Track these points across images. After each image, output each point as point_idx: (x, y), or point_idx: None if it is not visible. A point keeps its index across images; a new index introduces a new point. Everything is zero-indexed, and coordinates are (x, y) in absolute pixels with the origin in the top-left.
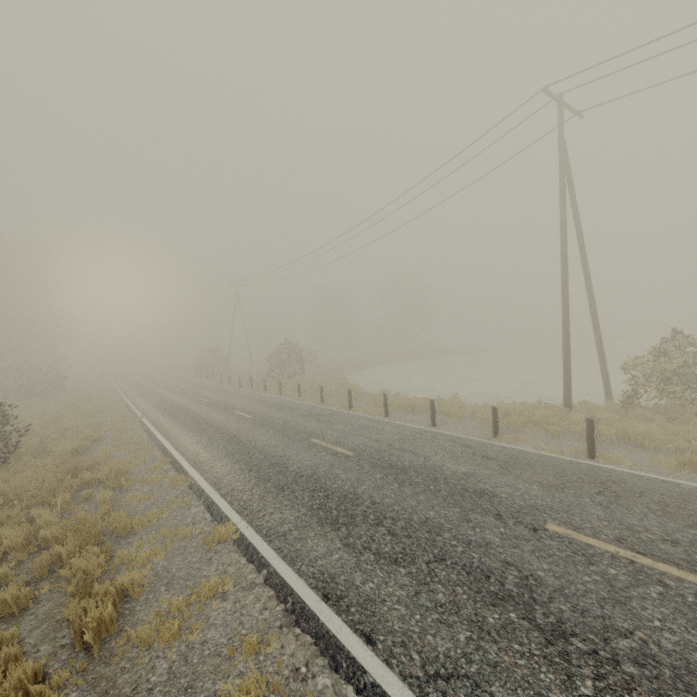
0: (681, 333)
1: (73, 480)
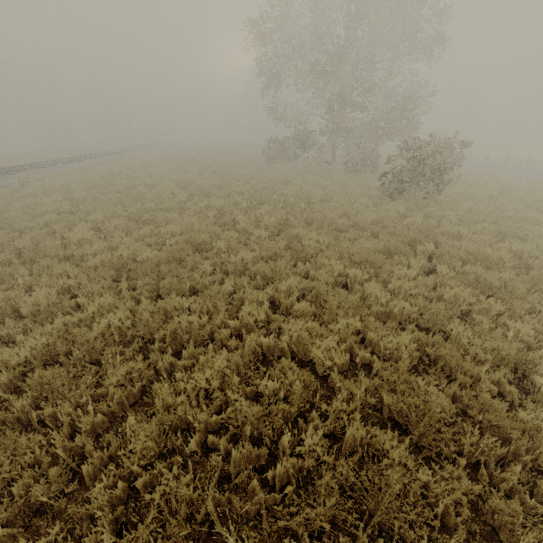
0: None
1: None
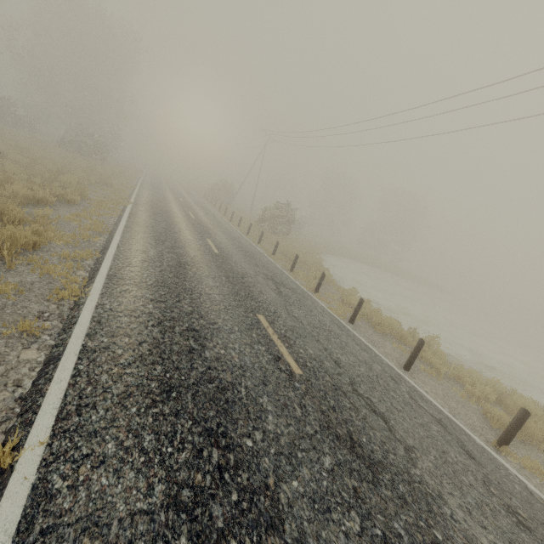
0: None
1: None
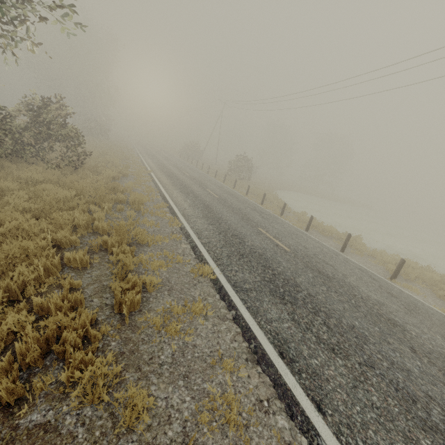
0: None
1: (113, 196)
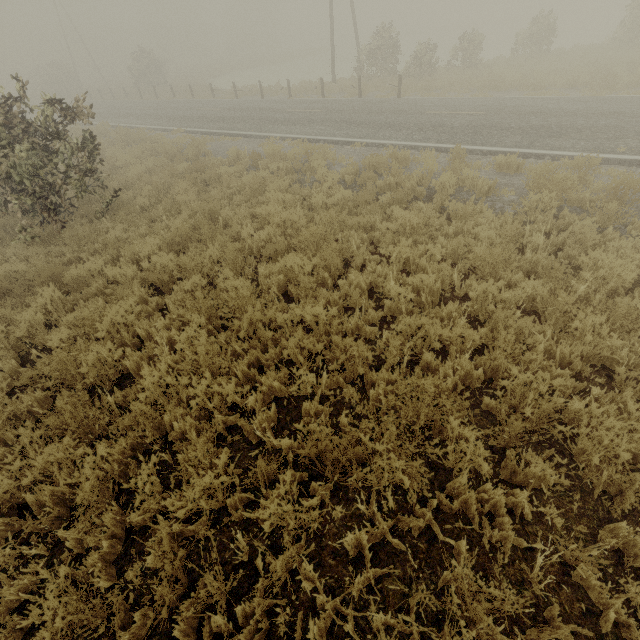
0: (381, 26)
1: None
